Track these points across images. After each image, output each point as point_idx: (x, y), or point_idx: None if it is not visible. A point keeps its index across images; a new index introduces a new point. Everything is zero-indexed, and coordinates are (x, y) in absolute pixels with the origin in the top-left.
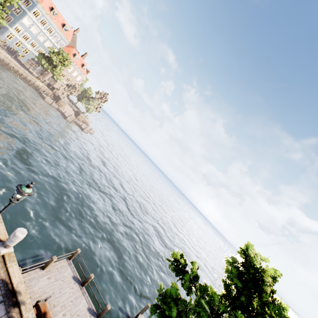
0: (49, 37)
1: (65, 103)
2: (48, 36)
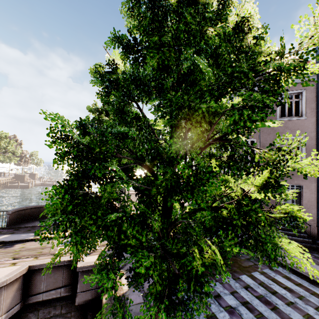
0: None
1: (27, 175)
2: None
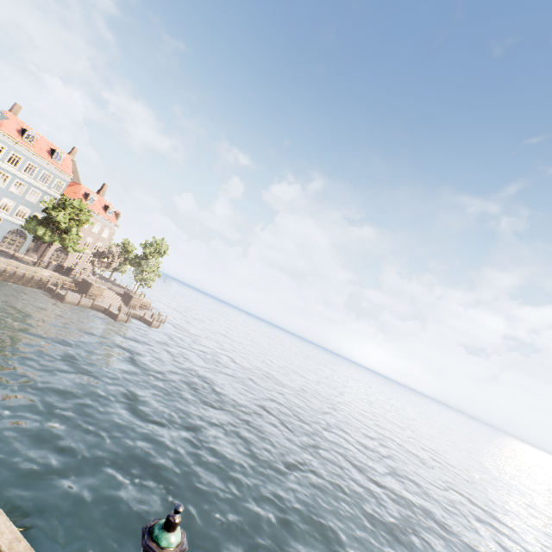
0: (32, 182)
1: (101, 288)
2: (30, 180)
